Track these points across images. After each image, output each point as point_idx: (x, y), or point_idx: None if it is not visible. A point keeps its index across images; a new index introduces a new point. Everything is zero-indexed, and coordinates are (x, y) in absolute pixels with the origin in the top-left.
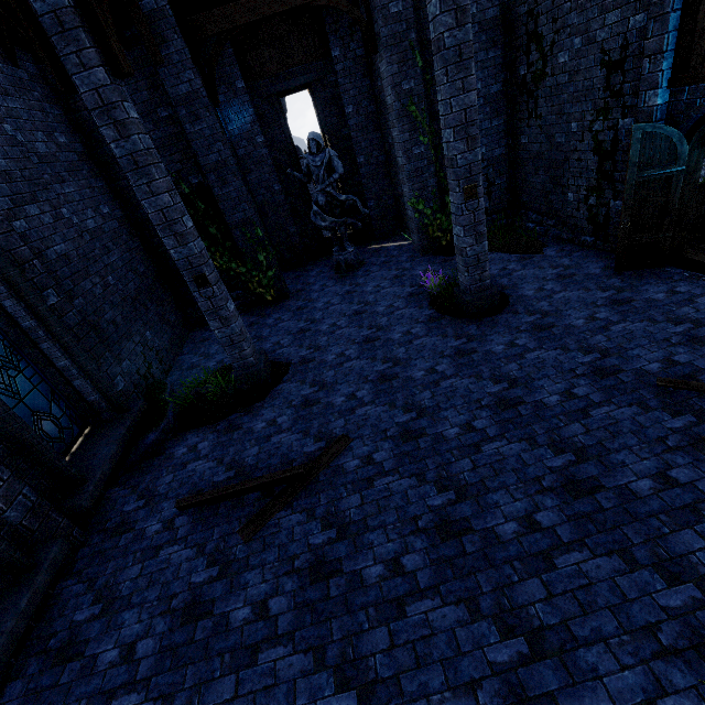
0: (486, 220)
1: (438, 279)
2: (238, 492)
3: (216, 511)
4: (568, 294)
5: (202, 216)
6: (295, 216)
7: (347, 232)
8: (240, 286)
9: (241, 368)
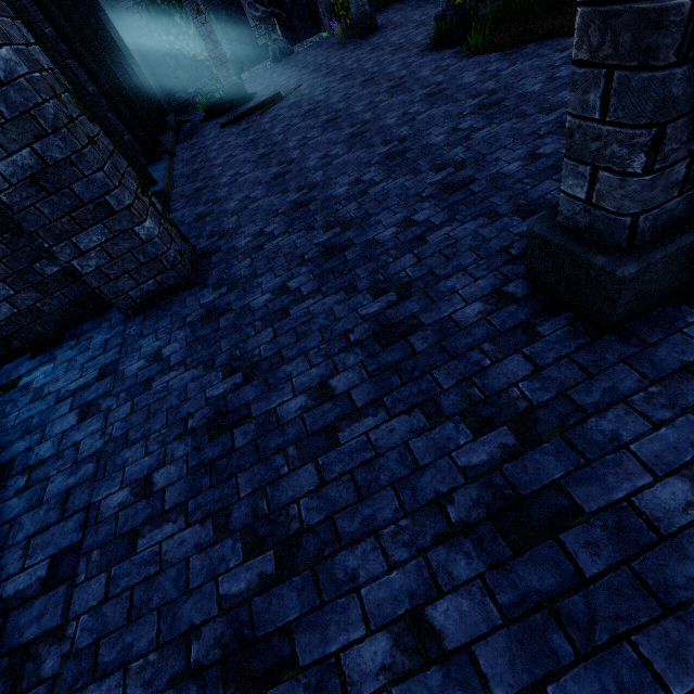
0: (376, 0)
1: (342, 27)
2: (250, 112)
3: (241, 121)
4: (415, 12)
5: (167, 7)
6: (232, 23)
7: (276, 37)
8: (206, 75)
9: (230, 86)
